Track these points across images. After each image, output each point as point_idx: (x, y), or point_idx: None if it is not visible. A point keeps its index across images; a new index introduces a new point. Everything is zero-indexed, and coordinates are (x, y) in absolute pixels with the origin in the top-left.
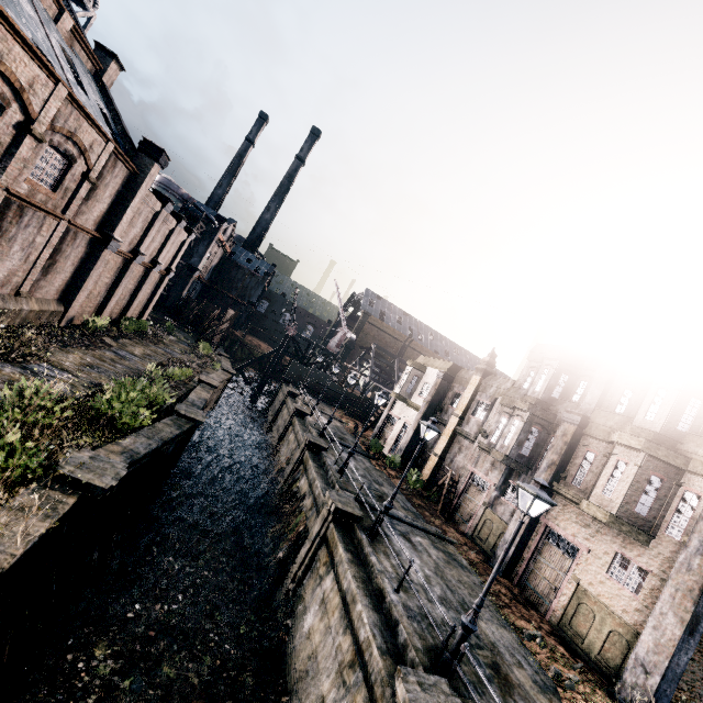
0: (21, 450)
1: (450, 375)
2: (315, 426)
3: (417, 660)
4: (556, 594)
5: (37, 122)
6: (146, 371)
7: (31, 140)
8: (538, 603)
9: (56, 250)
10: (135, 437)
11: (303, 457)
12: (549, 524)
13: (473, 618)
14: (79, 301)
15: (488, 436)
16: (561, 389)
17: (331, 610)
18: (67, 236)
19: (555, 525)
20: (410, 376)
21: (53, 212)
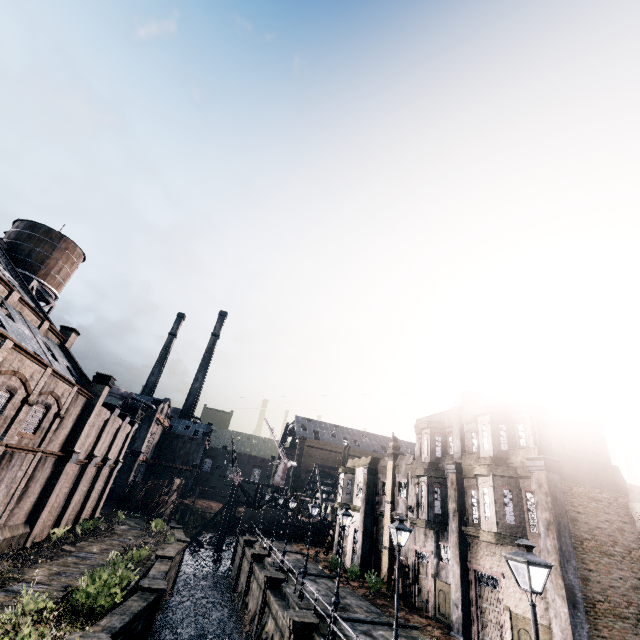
0: (34, 637)
1: (372, 467)
2: (274, 565)
3: None
4: (503, 633)
5: (32, 395)
6: (109, 561)
7: (26, 407)
8: None
9: (30, 478)
10: (110, 617)
11: (266, 597)
12: (474, 567)
13: None
14: (43, 517)
15: (414, 510)
16: (440, 448)
17: None
18: (39, 463)
19: (477, 566)
20: (344, 481)
21: (33, 449)
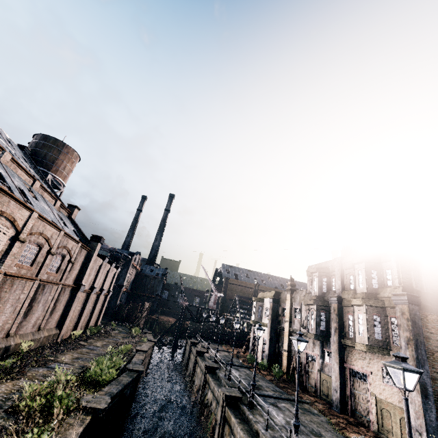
0: (65, 397)
1: (276, 298)
2: (211, 358)
3: None
4: (370, 410)
5: (53, 248)
6: (107, 352)
7: (50, 256)
8: (365, 422)
9: (56, 300)
10: (110, 386)
11: (206, 378)
12: (349, 366)
13: (296, 418)
14: (66, 324)
15: (305, 327)
16: (325, 286)
17: None
18: (61, 291)
19: (352, 365)
20: (256, 307)
21: (56, 282)
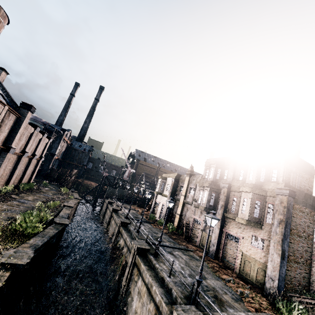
0: None
1: (177, 179)
2: (123, 215)
3: (182, 302)
4: (235, 260)
5: None
6: (36, 206)
7: None
8: (230, 266)
9: None
10: (35, 238)
11: (120, 230)
12: (227, 231)
13: (200, 276)
14: None
15: (197, 201)
16: (219, 175)
17: (142, 295)
18: None
19: (229, 231)
20: (161, 183)
21: None
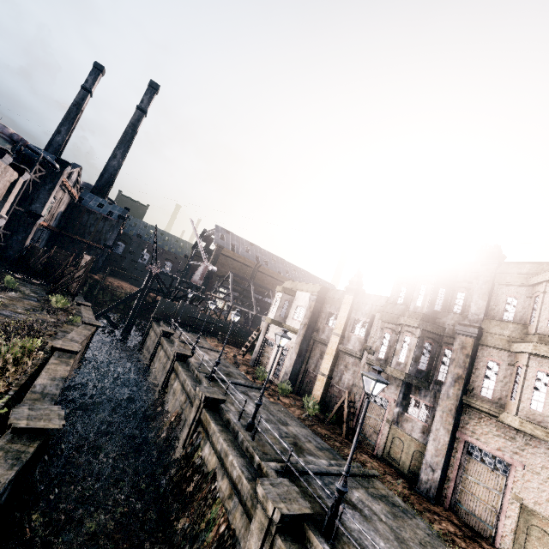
0: None
1: (322, 296)
2: (200, 368)
3: None
4: (498, 517)
5: None
6: None
7: None
8: (479, 527)
9: None
10: None
11: (200, 416)
12: (469, 440)
13: None
14: None
15: (374, 352)
16: (441, 302)
17: None
18: None
19: (476, 440)
20: (281, 301)
21: None
